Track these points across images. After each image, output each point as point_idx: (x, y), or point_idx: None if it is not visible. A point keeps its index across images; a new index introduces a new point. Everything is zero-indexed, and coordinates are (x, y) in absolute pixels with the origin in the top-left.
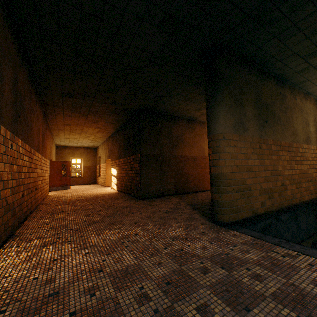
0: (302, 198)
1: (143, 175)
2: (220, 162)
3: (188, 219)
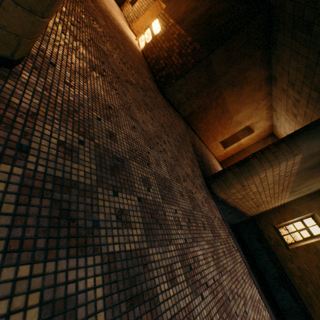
0: (243, 209)
1: (186, 77)
2: (267, 164)
3: (192, 161)
